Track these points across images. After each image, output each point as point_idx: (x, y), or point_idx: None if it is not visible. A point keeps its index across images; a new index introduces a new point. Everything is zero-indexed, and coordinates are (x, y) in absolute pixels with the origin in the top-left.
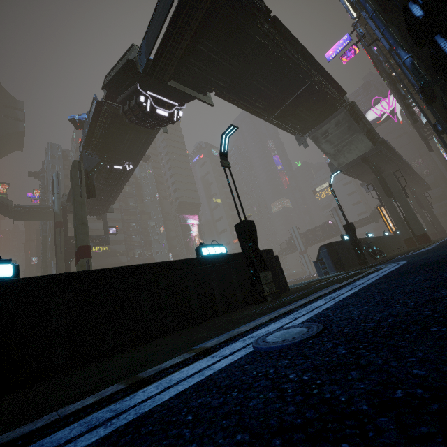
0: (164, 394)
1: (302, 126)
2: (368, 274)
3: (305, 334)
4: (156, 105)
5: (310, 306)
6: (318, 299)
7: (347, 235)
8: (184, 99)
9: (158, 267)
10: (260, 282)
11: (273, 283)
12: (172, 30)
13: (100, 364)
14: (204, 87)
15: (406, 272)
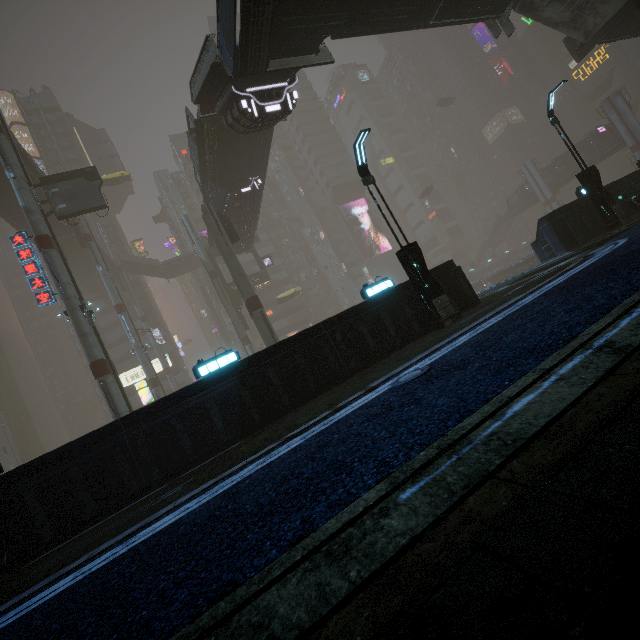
0: (347, 412)
1: (493, 1)
2: (560, 275)
3: (415, 376)
4: (263, 102)
5: (454, 342)
6: (473, 329)
7: (584, 188)
8: (292, 70)
9: (330, 322)
10: (434, 309)
11: (451, 306)
12: (248, 4)
13: (313, 402)
14: (314, 43)
15: (564, 286)
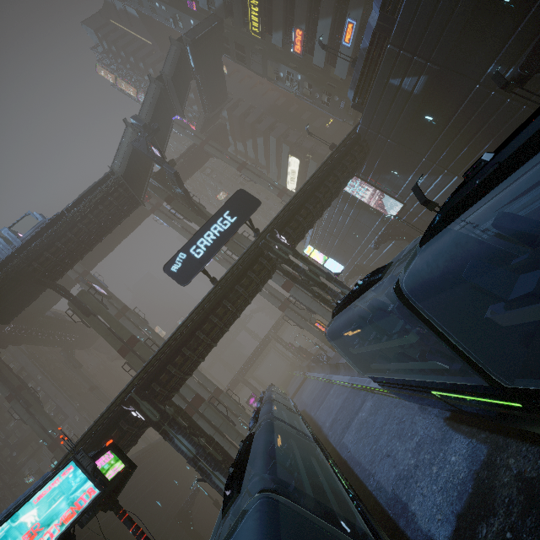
0: None
1: None
2: None
3: None
4: None
5: None
6: None
7: None
8: None
9: None
10: None
11: None
12: None
13: None
14: None
15: None
